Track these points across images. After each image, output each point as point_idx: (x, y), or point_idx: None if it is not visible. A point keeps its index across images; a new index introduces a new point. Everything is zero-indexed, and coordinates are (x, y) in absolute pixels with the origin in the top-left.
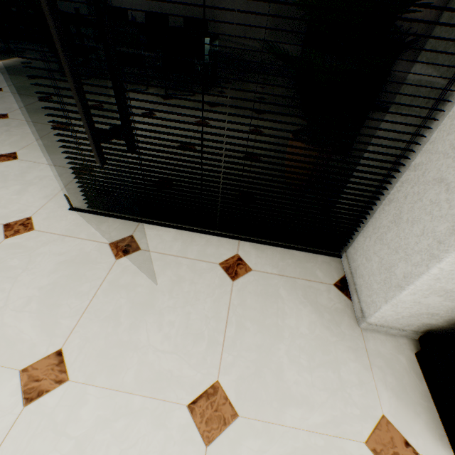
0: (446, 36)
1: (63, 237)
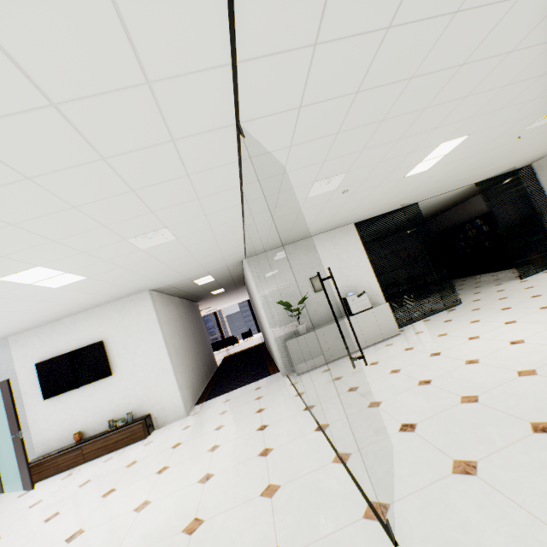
0: (546, 223)
1: (533, 277)
